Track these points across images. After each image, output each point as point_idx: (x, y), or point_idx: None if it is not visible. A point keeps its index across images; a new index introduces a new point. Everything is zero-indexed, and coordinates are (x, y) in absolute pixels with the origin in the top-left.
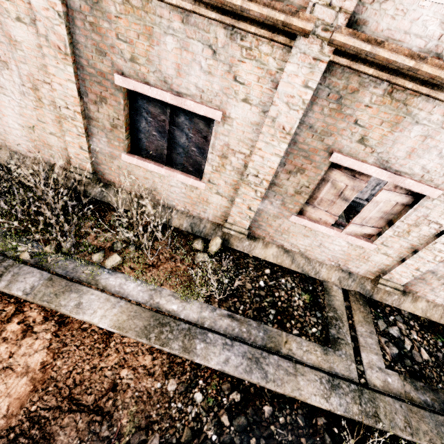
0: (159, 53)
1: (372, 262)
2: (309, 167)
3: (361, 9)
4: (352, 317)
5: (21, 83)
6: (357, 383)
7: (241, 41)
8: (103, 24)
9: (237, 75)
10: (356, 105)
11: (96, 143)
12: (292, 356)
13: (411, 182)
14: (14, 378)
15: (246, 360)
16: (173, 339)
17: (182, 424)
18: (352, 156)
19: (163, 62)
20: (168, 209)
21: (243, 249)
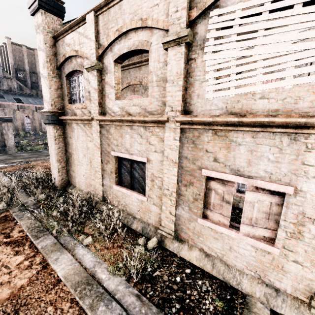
0: (124, 141)
1: (291, 274)
2: (194, 181)
3: (188, 108)
4: None
5: (87, 161)
6: None
7: (149, 130)
8: (109, 136)
9: (150, 142)
10: (203, 143)
11: (105, 181)
12: None
13: (261, 182)
14: (7, 288)
15: None
16: (88, 296)
17: None
18: (215, 170)
19: (126, 144)
20: (132, 217)
21: (173, 249)
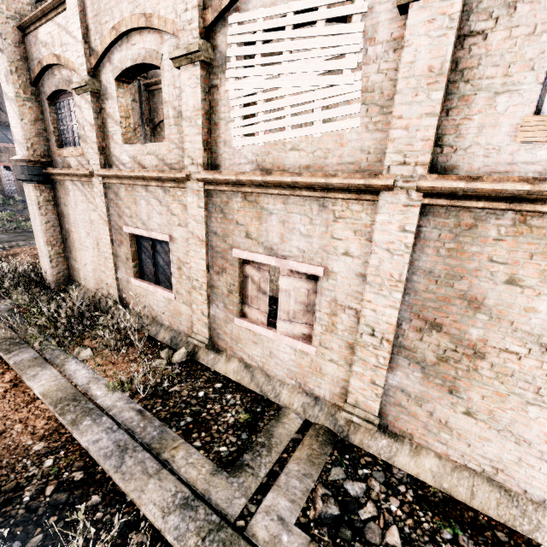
0: (140, 210)
1: (328, 376)
2: (227, 266)
3: (215, 160)
4: (293, 451)
5: (93, 242)
6: (230, 522)
7: (169, 193)
8: (120, 202)
9: (172, 211)
10: (232, 211)
11: (121, 274)
12: (169, 463)
13: (293, 263)
14: None
15: (115, 446)
16: (72, 412)
17: (15, 476)
18: (248, 250)
19: (142, 214)
20: (159, 324)
21: (207, 363)
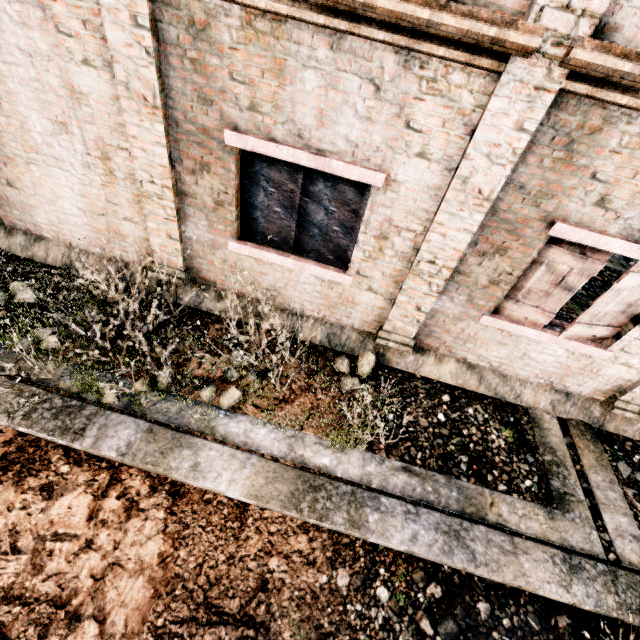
0: (292, 96)
1: (604, 377)
2: (514, 245)
3: (613, 8)
4: (580, 460)
5: (85, 151)
6: (605, 560)
7: (421, 70)
8: (210, 60)
9: (411, 119)
10: (596, 151)
11: (191, 229)
12: (504, 525)
13: None
14: (127, 579)
15: (442, 535)
16: (334, 509)
17: (367, 635)
18: (583, 226)
19: (298, 108)
20: (293, 315)
21: (406, 367)
